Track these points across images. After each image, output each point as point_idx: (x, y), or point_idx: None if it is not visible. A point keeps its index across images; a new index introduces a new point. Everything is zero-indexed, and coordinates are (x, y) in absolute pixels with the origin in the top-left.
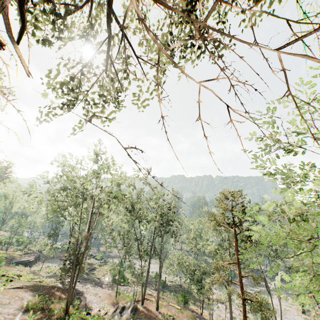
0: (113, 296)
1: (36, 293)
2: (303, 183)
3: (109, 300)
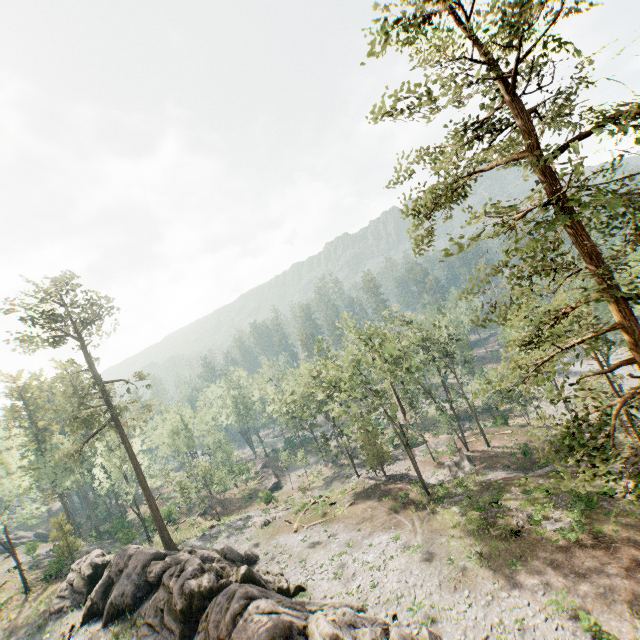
0: (428, 461)
1: (374, 498)
2: None
3: (429, 466)
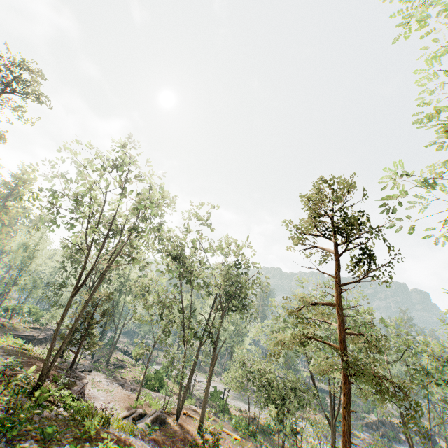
0: (133, 400)
1: (8, 357)
2: None
3: (124, 403)
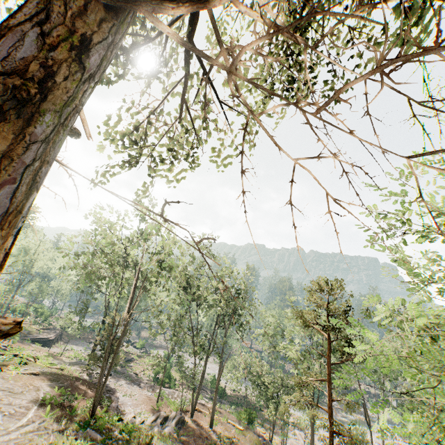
0: (153, 401)
1: (55, 384)
2: (435, 281)
3: (148, 405)
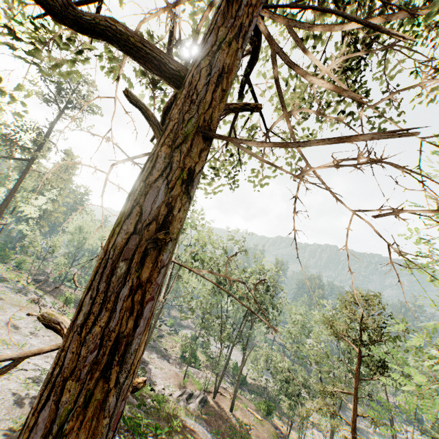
0: (180, 377)
1: None
2: None
3: (175, 380)
